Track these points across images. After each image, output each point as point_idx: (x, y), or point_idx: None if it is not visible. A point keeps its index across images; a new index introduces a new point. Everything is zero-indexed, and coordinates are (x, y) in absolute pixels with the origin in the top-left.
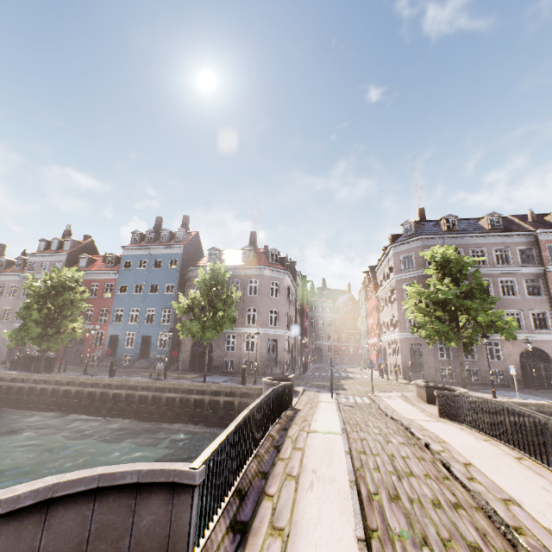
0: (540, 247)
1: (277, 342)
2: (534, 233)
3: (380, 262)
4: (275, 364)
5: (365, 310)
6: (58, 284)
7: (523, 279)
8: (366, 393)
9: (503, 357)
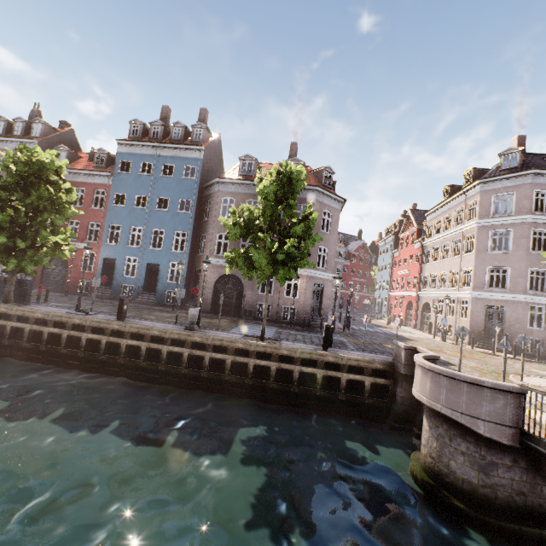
0: None
1: (322, 288)
2: None
3: (444, 203)
4: (318, 314)
5: (391, 259)
6: (27, 170)
7: None
8: (499, 376)
9: None
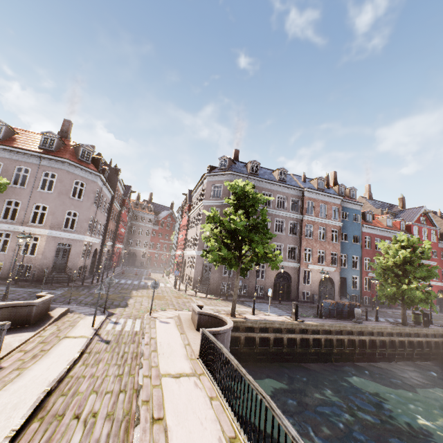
0: (304, 201)
1: (70, 247)
2: (303, 190)
3: (197, 187)
4: (64, 270)
5: (179, 226)
6: None
7: (290, 222)
8: (146, 312)
9: (265, 277)
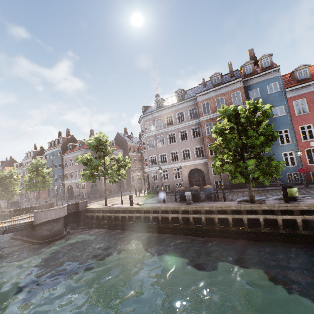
0: (198, 106)
1: (97, 182)
2: (195, 97)
3: None
4: (97, 192)
5: None
6: (3, 176)
7: (192, 128)
8: None
9: (180, 176)
